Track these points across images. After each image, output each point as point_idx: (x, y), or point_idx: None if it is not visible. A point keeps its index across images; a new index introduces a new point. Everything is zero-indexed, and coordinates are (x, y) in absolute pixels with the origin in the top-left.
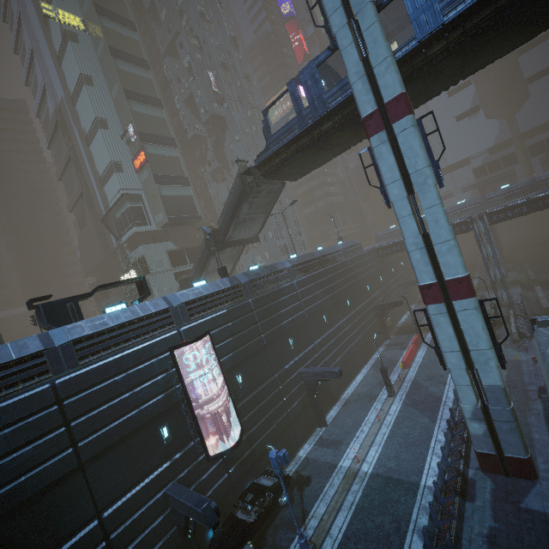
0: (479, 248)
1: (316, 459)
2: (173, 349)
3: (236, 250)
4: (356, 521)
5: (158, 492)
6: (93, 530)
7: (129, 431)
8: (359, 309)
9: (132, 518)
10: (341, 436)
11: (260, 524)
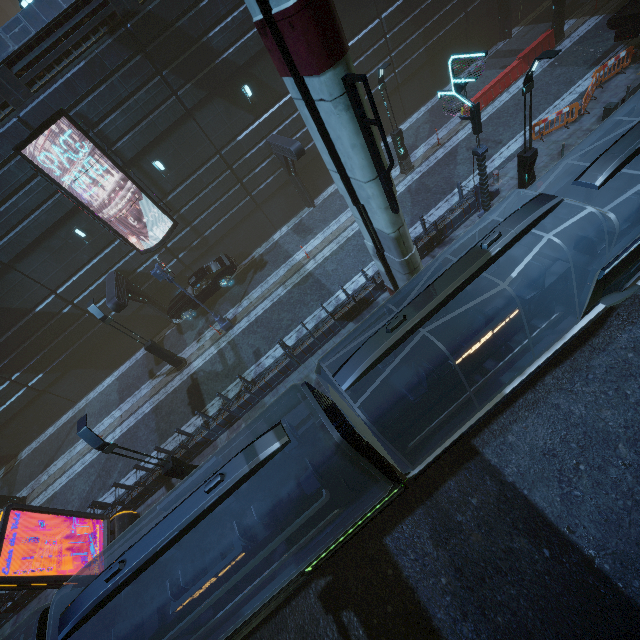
0: None
1: (282, 246)
2: (19, 151)
3: None
4: (270, 311)
5: (102, 277)
6: (54, 301)
7: (34, 238)
8: None
9: (86, 293)
10: (317, 223)
11: (199, 300)
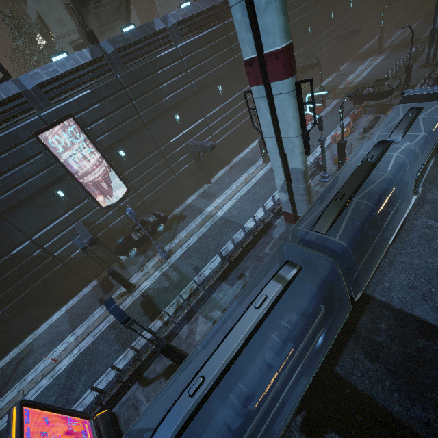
0: None
1: (195, 205)
2: (36, 135)
3: (117, 1)
4: (198, 242)
5: (70, 226)
6: (29, 245)
7: (27, 195)
8: None
9: (55, 239)
10: (217, 191)
11: (142, 241)
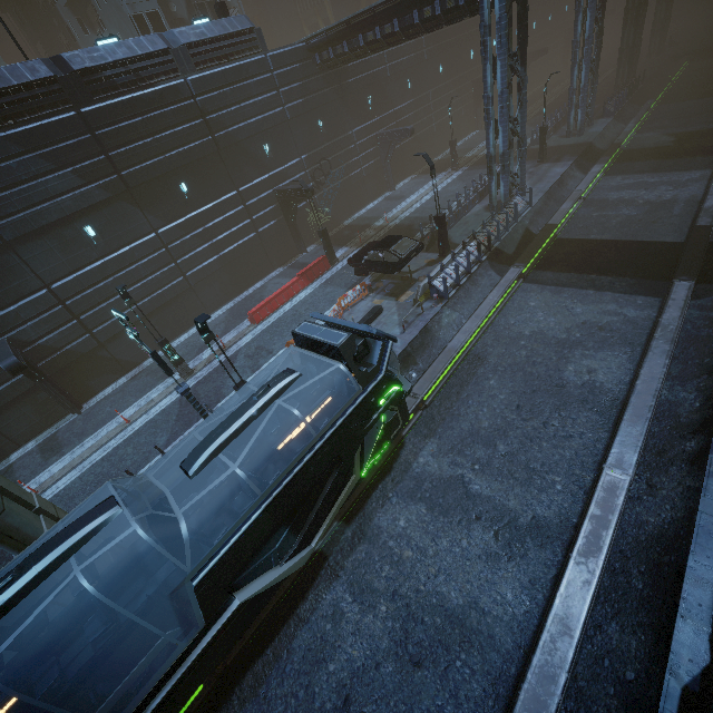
0: (483, 67)
1: (15, 471)
2: None
3: None
4: None
5: None
6: None
7: None
8: (222, 202)
9: None
10: (72, 438)
11: None
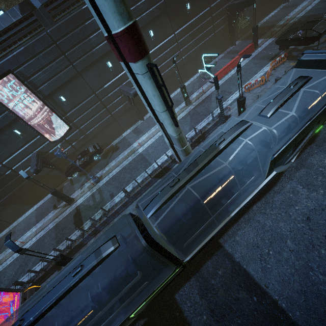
0: None
1: (127, 139)
2: None
3: None
4: (119, 173)
5: (29, 155)
6: (1, 168)
7: None
8: (203, 14)
9: (19, 163)
10: (145, 128)
11: (82, 167)
